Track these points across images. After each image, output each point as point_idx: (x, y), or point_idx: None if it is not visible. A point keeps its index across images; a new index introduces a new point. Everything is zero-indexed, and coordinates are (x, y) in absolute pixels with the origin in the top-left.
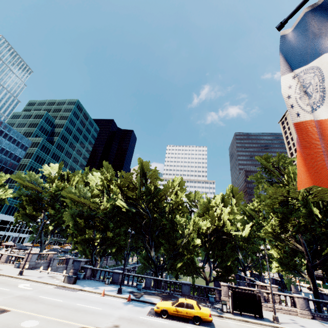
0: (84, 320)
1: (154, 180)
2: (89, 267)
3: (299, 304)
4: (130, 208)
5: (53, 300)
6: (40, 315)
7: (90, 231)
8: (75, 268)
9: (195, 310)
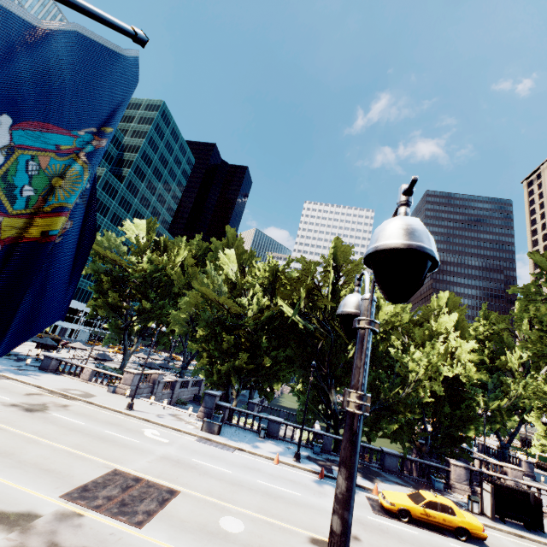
0: (298, 519)
1: (349, 279)
2: (229, 407)
3: None
4: (304, 322)
5: (218, 470)
6: (231, 506)
7: (245, 356)
8: (206, 406)
9: (458, 517)
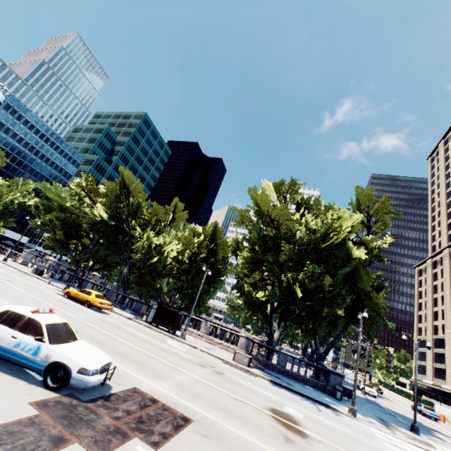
0: None
1: (137, 194)
2: (68, 272)
3: (239, 343)
4: (110, 220)
5: None
6: None
7: (61, 232)
8: (55, 270)
9: (91, 296)
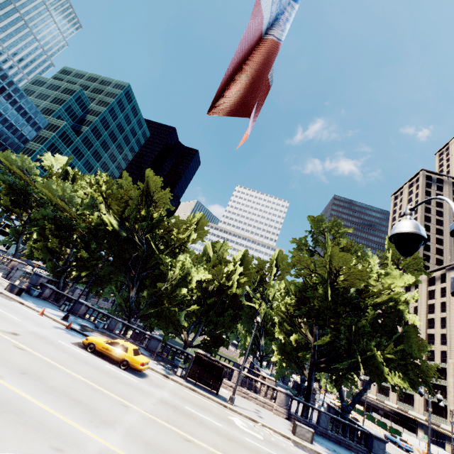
0: None
1: (160, 204)
2: (50, 287)
3: (278, 399)
4: (121, 230)
5: None
6: None
7: (56, 240)
8: (31, 282)
9: (128, 354)
